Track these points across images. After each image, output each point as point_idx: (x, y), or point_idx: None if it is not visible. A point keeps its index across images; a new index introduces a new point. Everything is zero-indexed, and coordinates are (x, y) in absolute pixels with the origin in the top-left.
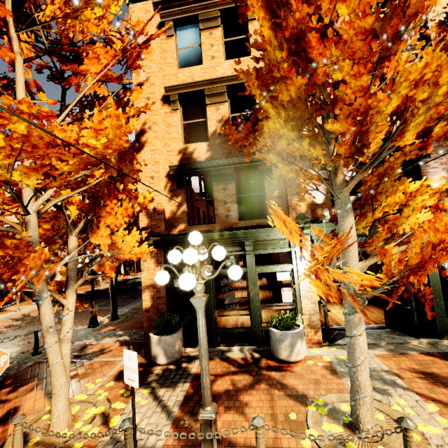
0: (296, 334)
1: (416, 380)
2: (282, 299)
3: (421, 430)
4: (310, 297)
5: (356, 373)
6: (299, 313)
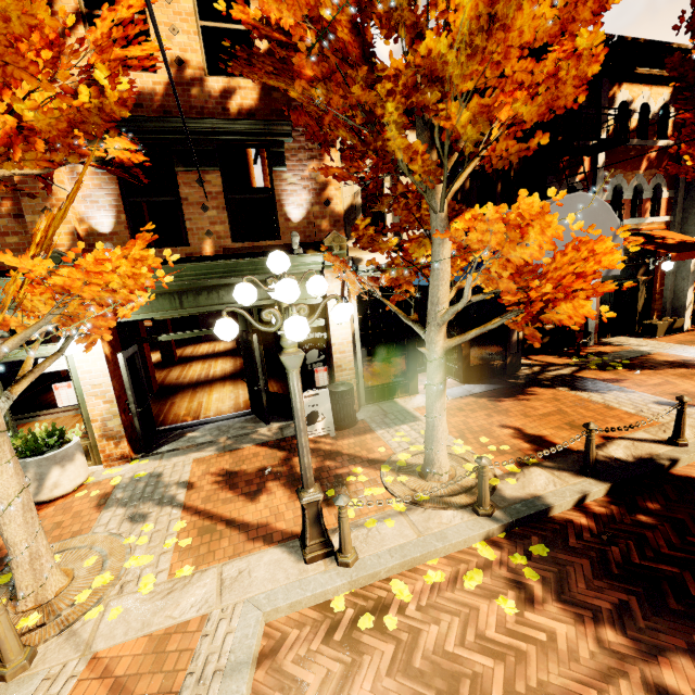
0: (46, 460)
1: (207, 488)
2: (149, 387)
3: (126, 567)
4: (102, 394)
5: (1, 529)
6: (87, 420)
